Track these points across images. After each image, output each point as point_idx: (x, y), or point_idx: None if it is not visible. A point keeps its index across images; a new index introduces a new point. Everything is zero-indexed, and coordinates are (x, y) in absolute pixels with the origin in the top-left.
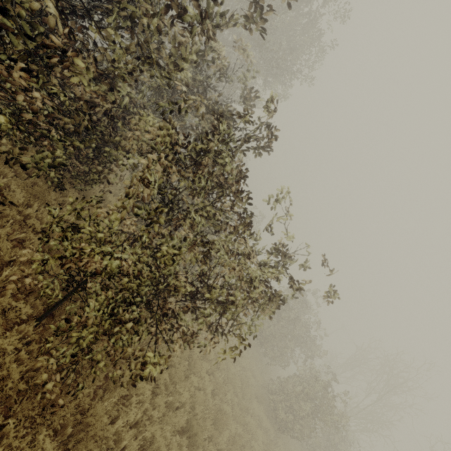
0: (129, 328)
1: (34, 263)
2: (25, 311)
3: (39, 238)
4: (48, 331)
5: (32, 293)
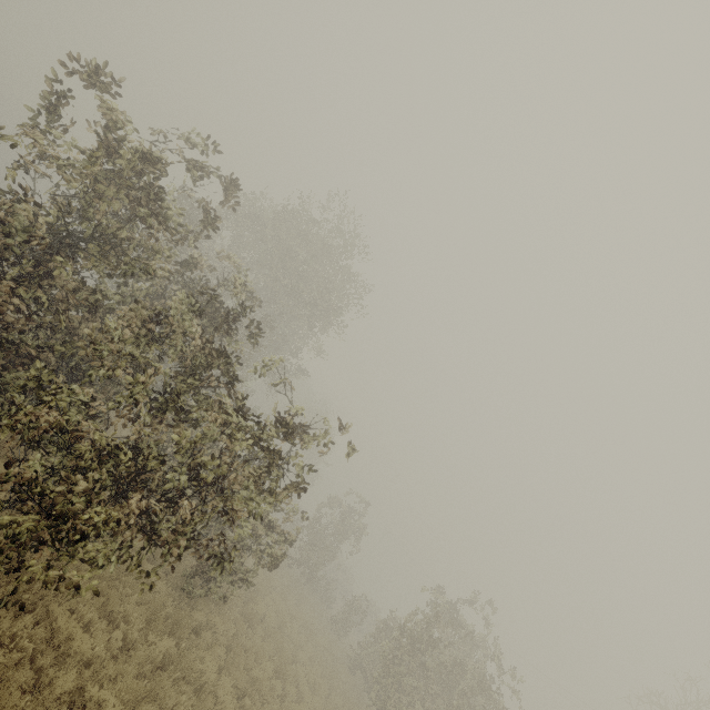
0: (78, 492)
1: None
2: None
3: None
4: None
5: None
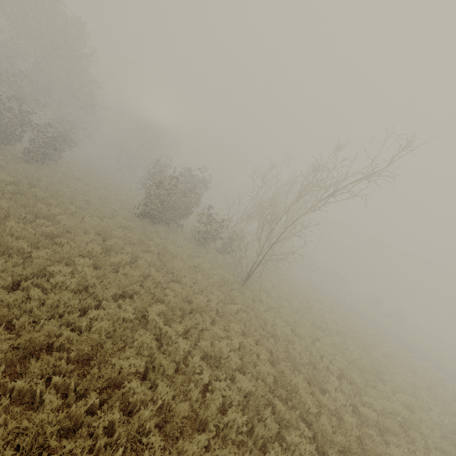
0: None
1: None
2: None
3: None
4: None
5: None
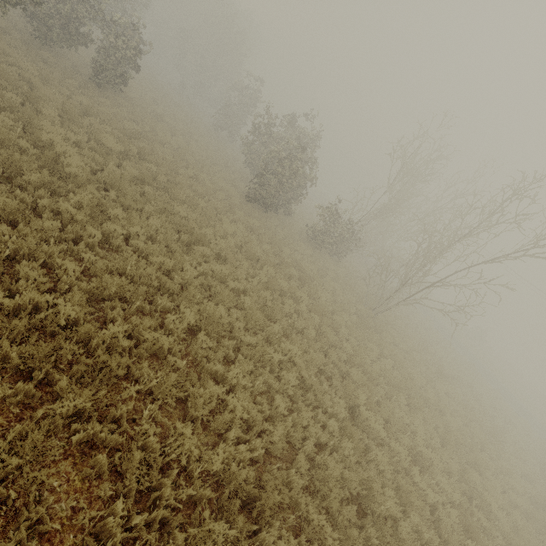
0: None
1: None
2: None
3: None
4: None
5: None
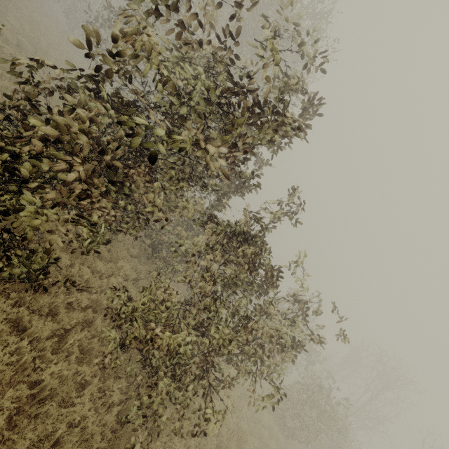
0: (189, 391)
1: (110, 343)
2: (89, 373)
3: (105, 314)
4: (104, 385)
5: (86, 351)
